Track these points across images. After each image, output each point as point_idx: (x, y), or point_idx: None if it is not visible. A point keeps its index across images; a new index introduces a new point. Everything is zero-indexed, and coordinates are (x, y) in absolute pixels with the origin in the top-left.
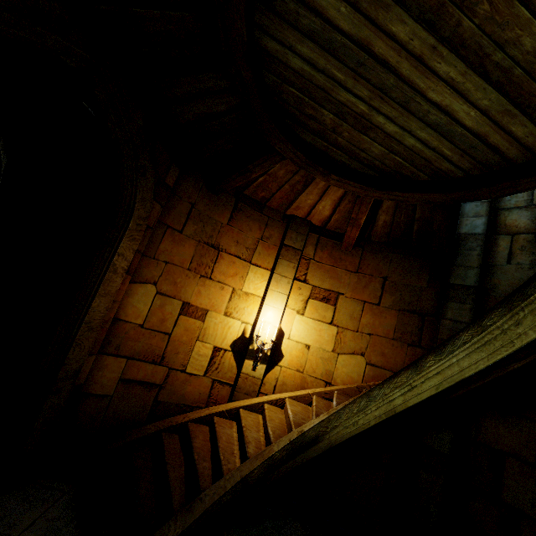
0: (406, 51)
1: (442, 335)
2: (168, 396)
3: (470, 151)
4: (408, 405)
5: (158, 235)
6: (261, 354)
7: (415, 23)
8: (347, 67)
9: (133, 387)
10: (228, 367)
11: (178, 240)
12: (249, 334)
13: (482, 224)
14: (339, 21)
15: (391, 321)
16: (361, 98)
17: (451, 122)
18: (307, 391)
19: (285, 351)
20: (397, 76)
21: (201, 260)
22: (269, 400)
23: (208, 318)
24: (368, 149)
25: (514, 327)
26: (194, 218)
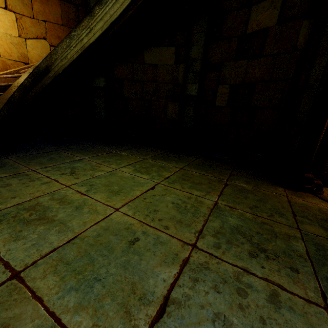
0: None
1: None
2: None
3: None
4: (90, 43)
5: None
6: None
7: None
8: None
9: None
10: None
11: None
12: None
13: None
14: None
15: (57, 9)
16: None
17: None
18: (14, 69)
19: None
20: None
21: None
22: None
23: None
24: None
25: None
26: None
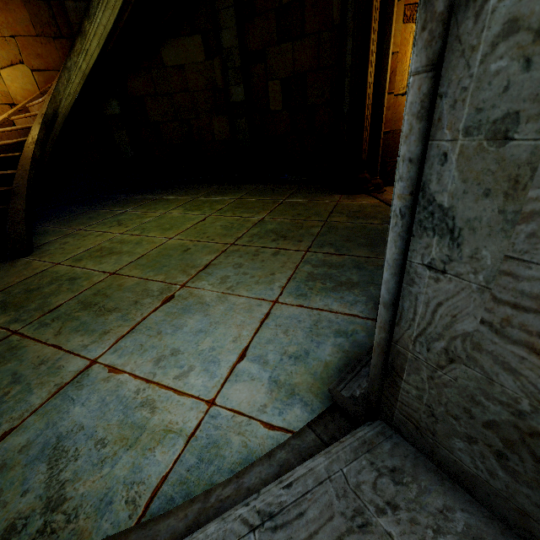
0: None
1: (74, 19)
2: None
3: None
4: (91, 67)
5: None
6: None
7: None
8: None
9: None
10: None
11: None
12: None
13: None
14: None
15: (23, 14)
16: None
17: None
18: (2, 117)
19: None
20: None
21: None
22: None
23: None
24: None
25: None
26: None
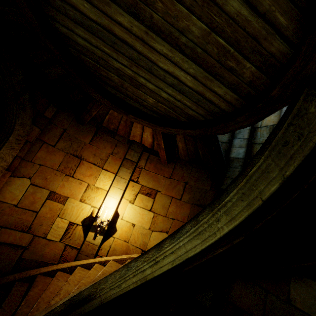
0: (133, 34)
1: None
2: (30, 255)
3: (199, 103)
4: (154, 275)
5: (36, 147)
6: (99, 229)
7: (128, 15)
8: (108, 44)
9: (3, 247)
10: (77, 236)
11: (51, 151)
12: (95, 214)
13: (243, 152)
14: (88, 13)
15: (186, 211)
16: (125, 65)
17: (180, 83)
18: (126, 256)
19: (118, 227)
20: (137, 51)
21: (67, 165)
22: (99, 261)
23: (67, 202)
24: (146, 99)
25: (216, 223)
26: (65, 138)
